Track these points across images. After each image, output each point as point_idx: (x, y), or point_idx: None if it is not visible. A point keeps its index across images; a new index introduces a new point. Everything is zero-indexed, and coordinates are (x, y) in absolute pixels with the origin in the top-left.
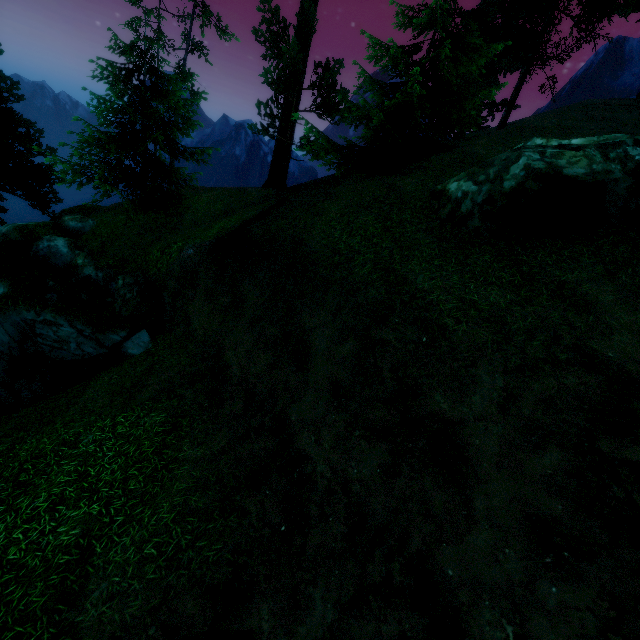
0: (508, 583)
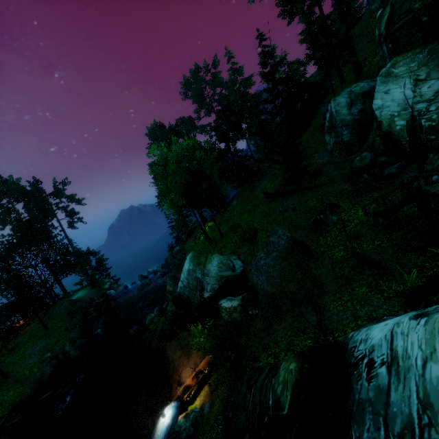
0: None
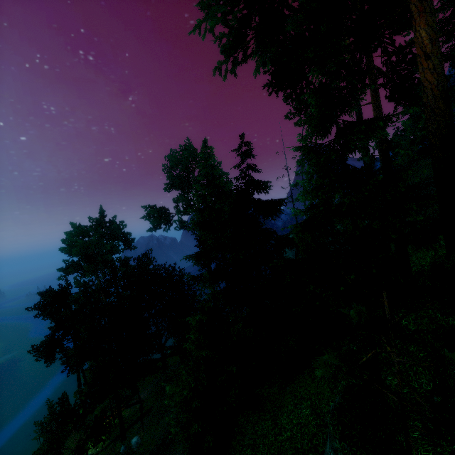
0: None
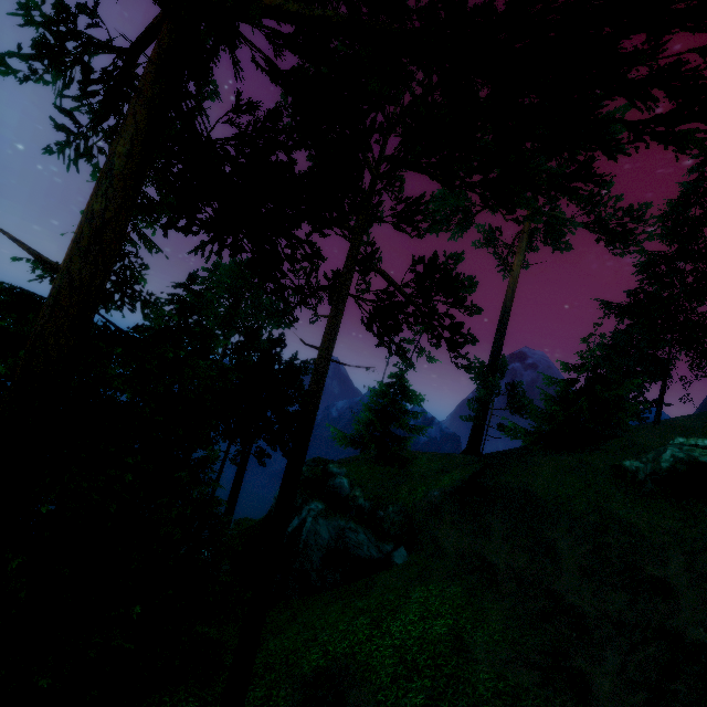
0: (699, 620)
